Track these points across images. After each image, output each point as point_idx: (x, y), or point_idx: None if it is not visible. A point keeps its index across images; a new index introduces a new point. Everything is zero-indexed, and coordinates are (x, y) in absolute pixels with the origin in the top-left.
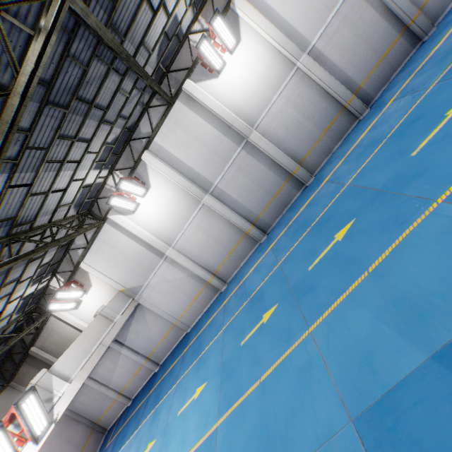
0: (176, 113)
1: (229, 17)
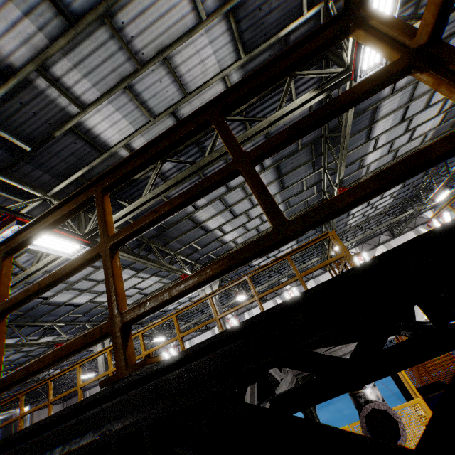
0: (207, 334)
1: (242, 316)
